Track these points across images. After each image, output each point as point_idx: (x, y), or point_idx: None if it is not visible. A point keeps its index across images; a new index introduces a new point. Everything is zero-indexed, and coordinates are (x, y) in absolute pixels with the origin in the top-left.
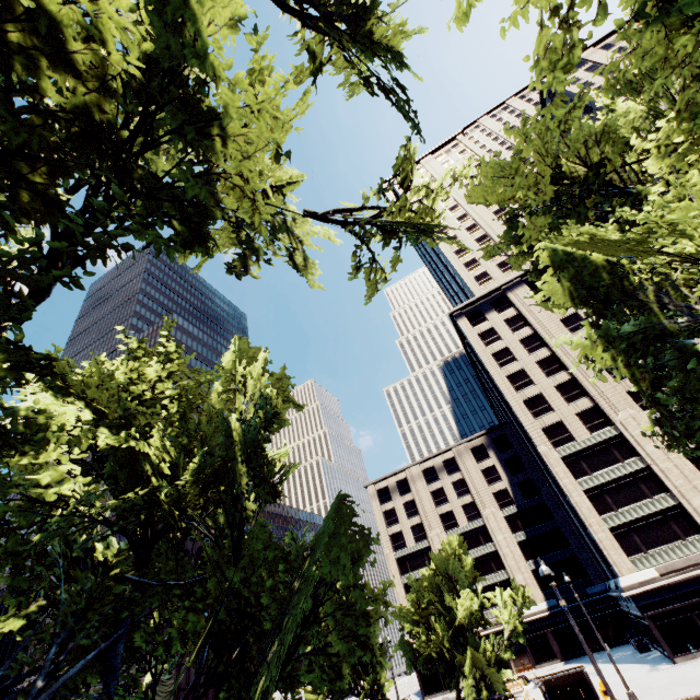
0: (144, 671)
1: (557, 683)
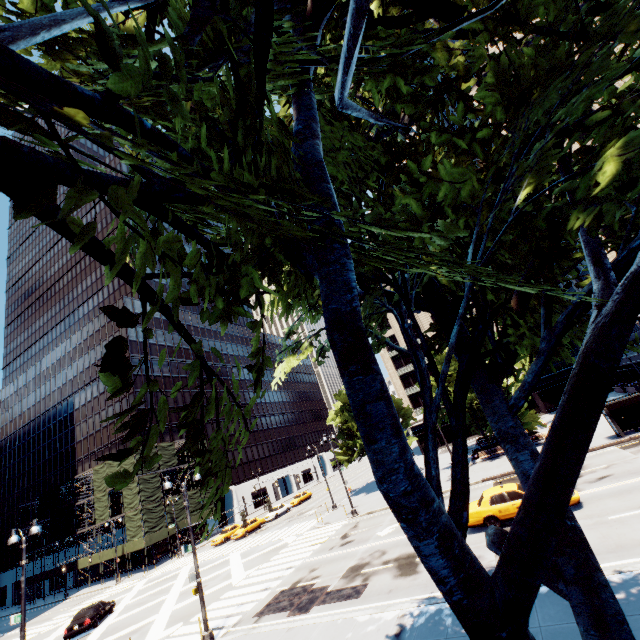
0: (184, 461)
1: (618, 406)
